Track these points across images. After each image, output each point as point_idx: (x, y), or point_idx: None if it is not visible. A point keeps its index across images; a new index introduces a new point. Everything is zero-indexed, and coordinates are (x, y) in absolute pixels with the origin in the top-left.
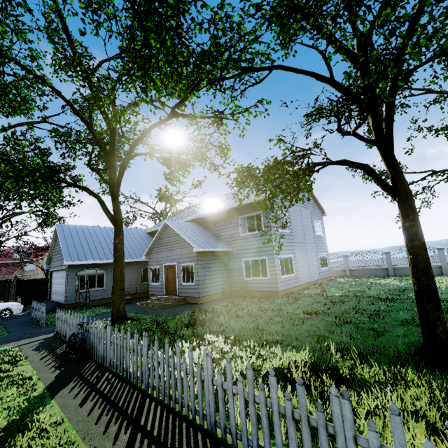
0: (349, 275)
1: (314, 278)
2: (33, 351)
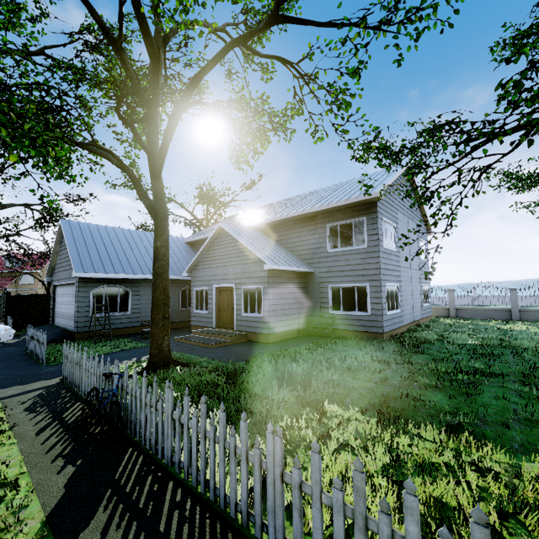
0: (454, 315)
1: (417, 316)
2: (26, 412)
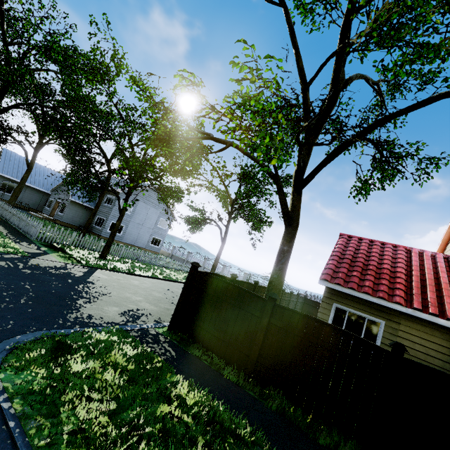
0: (170, 257)
1: (139, 245)
2: None
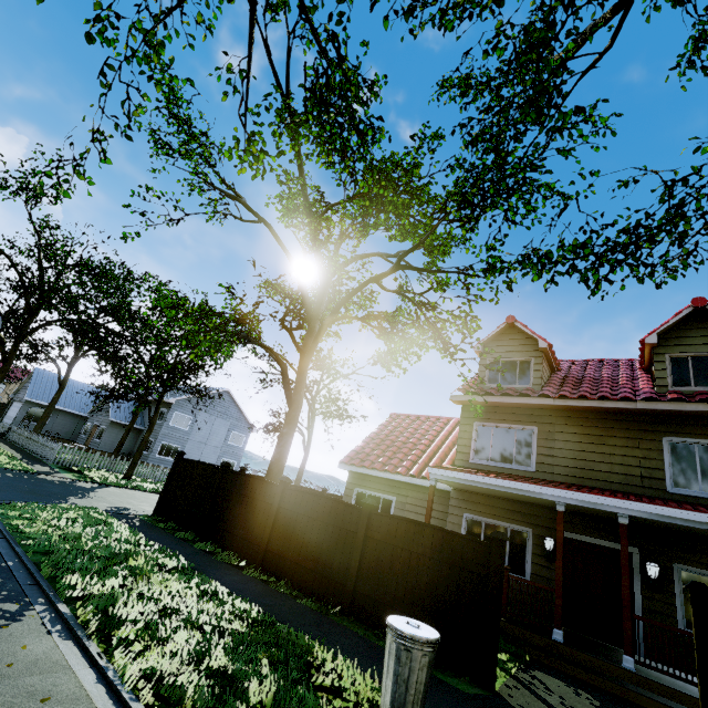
0: None
1: None
2: None
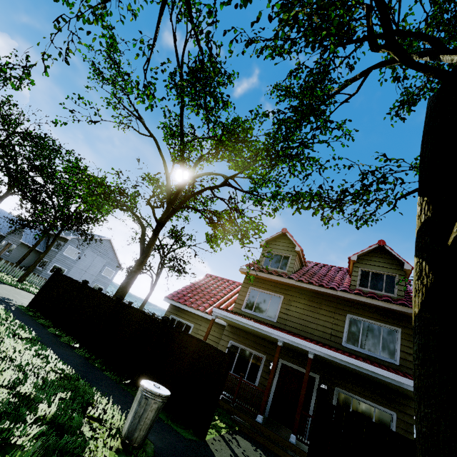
0: None
1: None
2: None
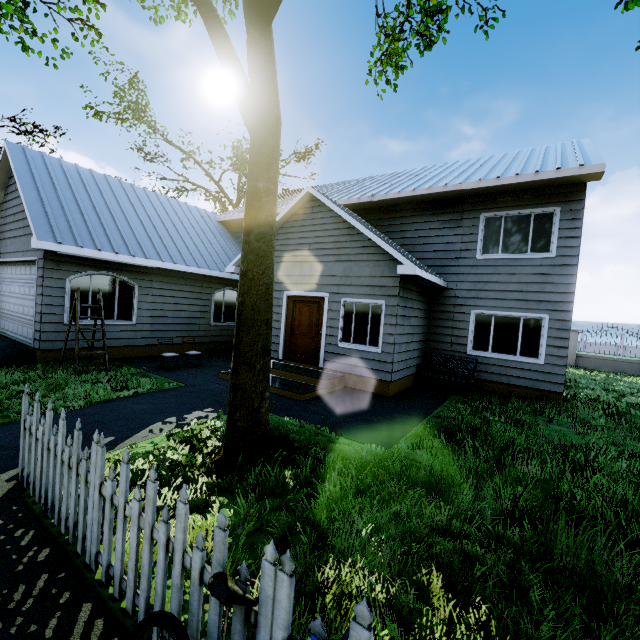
0: (573, 364)
1: None
2: None
